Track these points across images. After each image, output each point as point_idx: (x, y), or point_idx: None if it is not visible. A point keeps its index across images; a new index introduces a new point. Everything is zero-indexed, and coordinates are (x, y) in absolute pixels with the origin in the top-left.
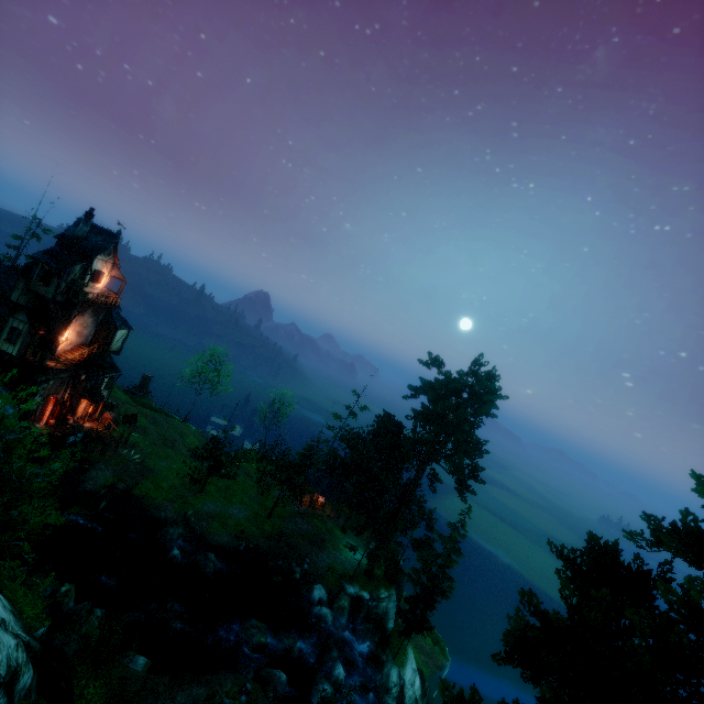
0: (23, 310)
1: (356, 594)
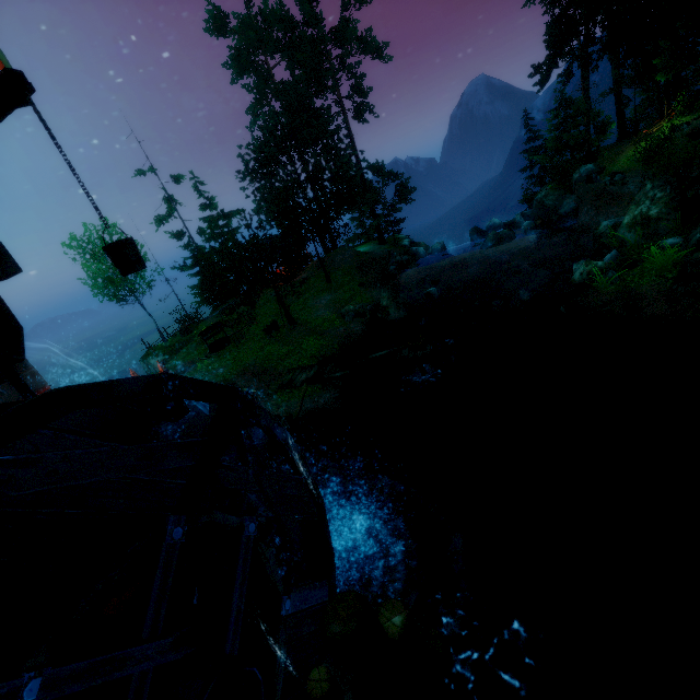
0: None
1: (409, 242)
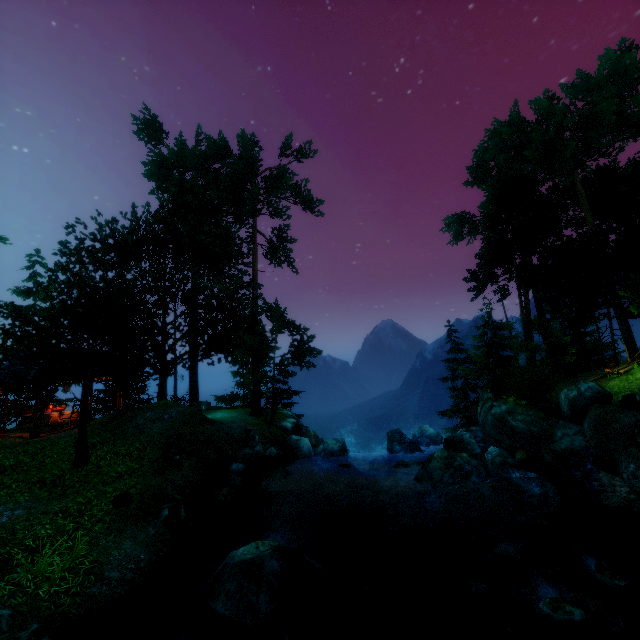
0: None
1: (293, 424)
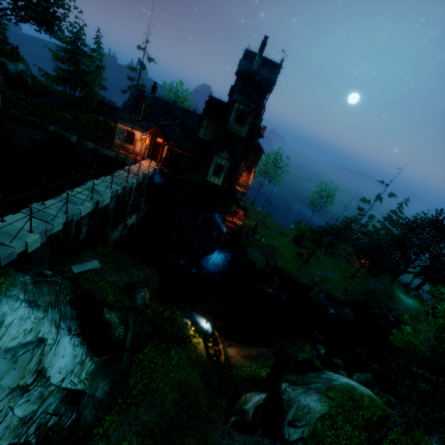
0: (224, 149)
1: None
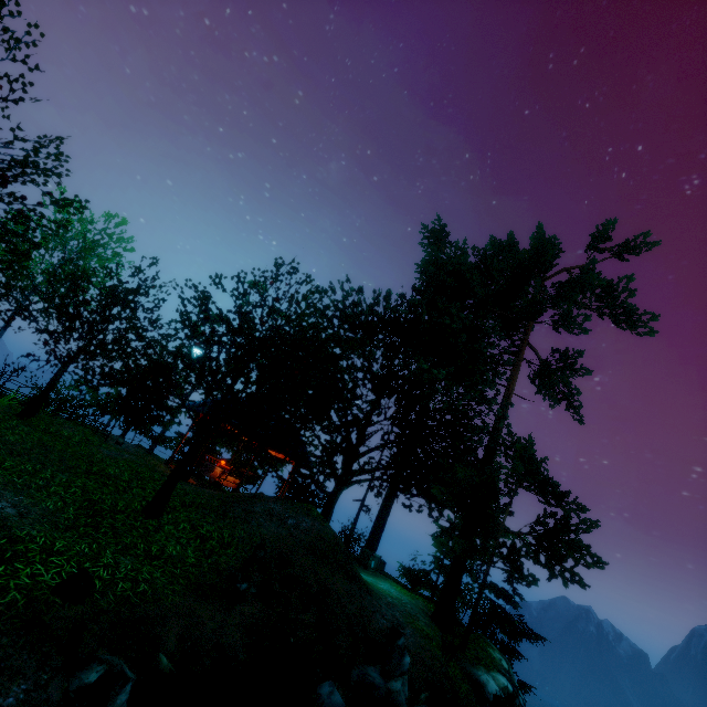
0: None
1: (503, 690)
